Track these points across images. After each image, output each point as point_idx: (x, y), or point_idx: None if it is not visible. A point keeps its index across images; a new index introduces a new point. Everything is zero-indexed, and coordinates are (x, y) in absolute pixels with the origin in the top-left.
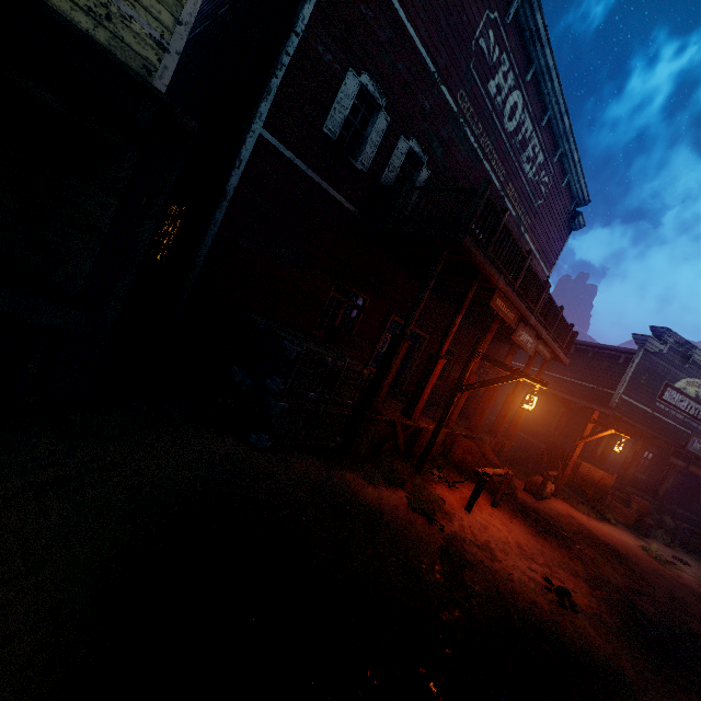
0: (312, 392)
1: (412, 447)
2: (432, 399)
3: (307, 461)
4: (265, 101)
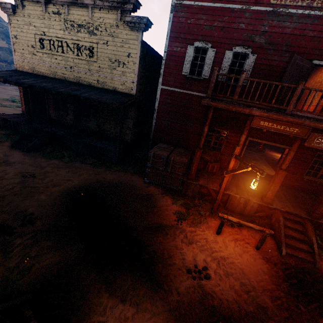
0: (161, 168)
1: (226, 203)
2: (320, 193)
3: (156, 189)
4: (160, 78)
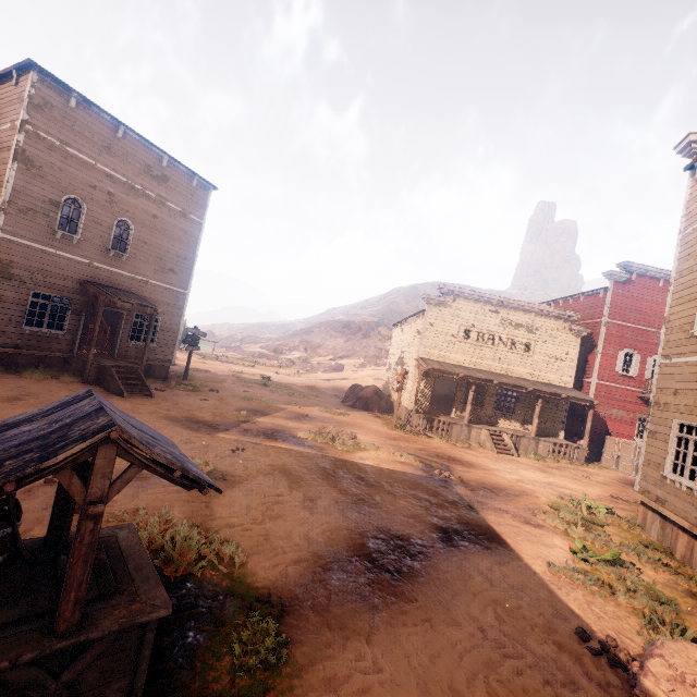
0: None
1: None
2: None
3: None
4: (595, 373)
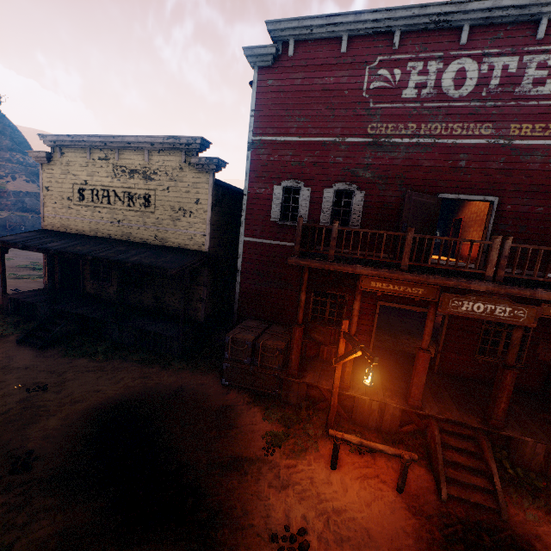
0: (246, 359)
1: (352, 412)
2: None
3: (240, 396)
4: (242, 227)
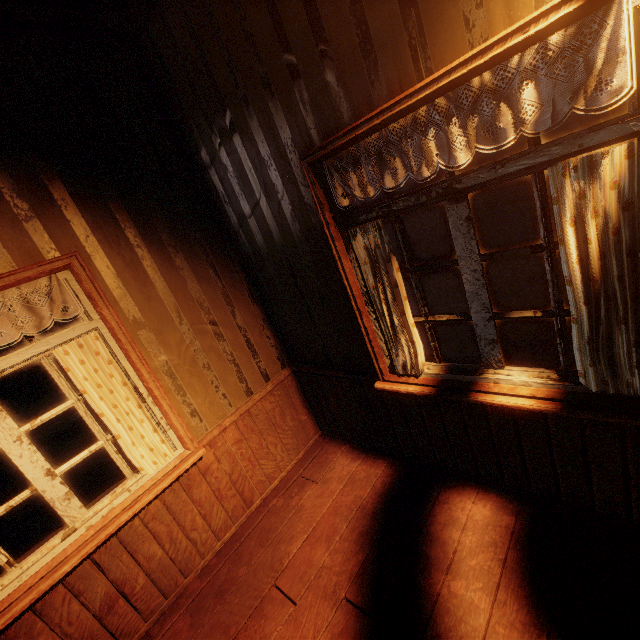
0: None
1: None
2: None
3: None
4: None
